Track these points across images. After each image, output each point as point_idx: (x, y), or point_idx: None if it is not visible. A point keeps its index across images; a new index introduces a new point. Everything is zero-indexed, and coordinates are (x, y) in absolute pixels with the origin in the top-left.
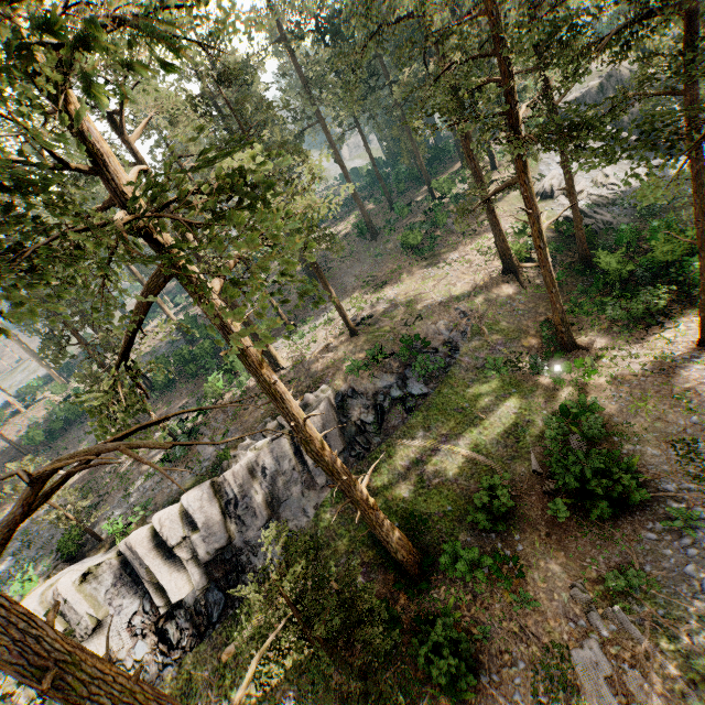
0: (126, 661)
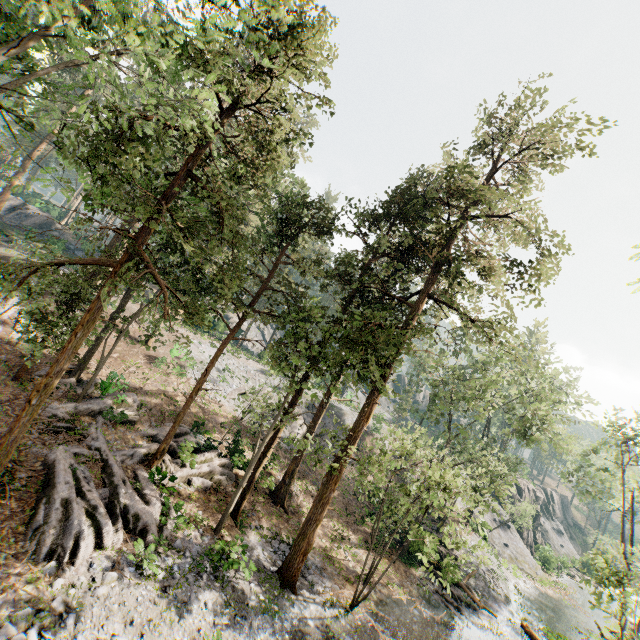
0: None
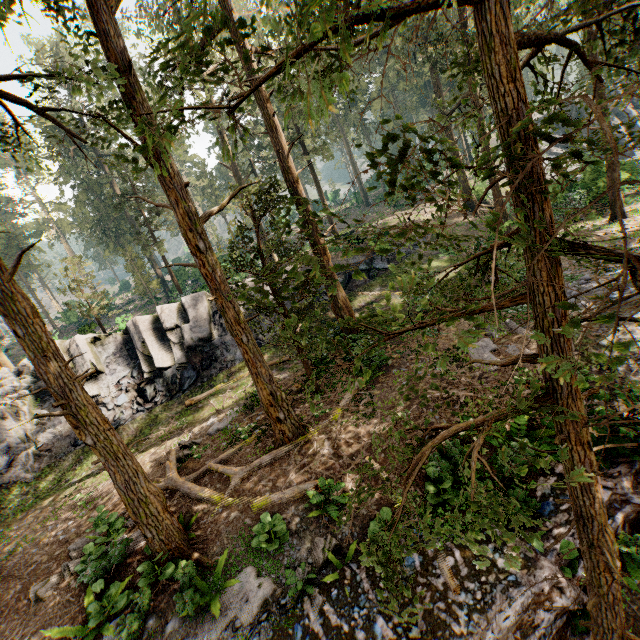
0: (108, 405)
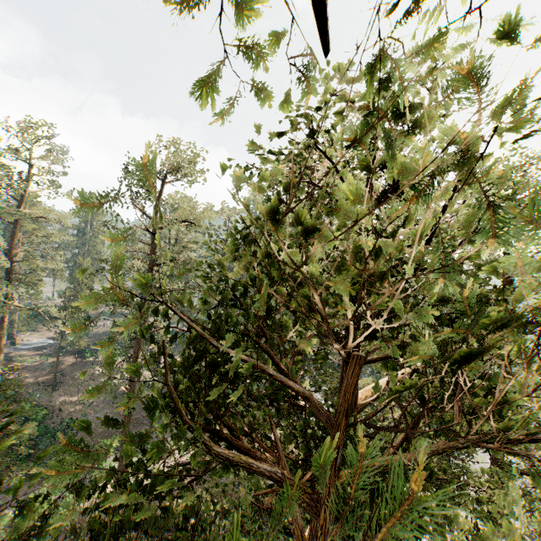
0: None
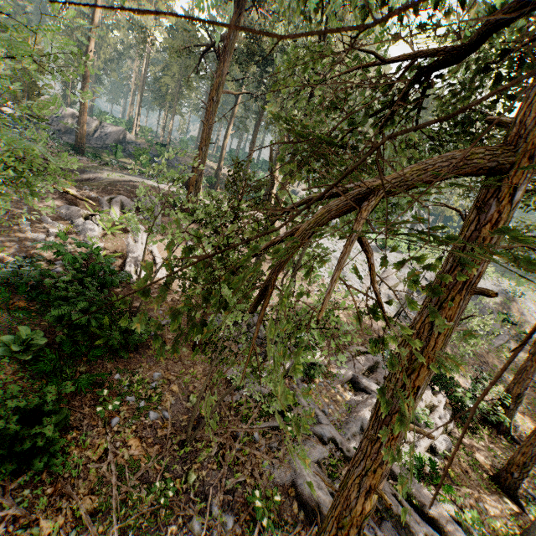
0: None
